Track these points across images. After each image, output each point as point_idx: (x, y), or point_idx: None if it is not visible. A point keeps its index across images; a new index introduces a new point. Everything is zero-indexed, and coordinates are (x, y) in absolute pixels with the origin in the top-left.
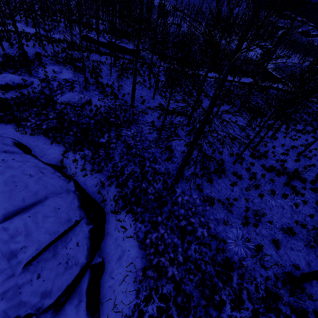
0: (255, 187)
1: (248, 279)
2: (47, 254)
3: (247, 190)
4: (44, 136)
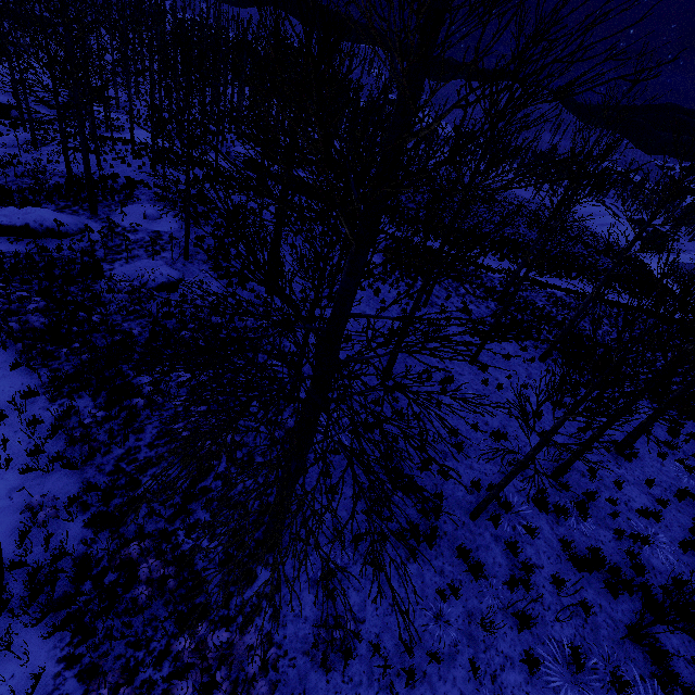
0: (520, 619)
1: None
2: None
3: (487, 626)
4: (3, 347)
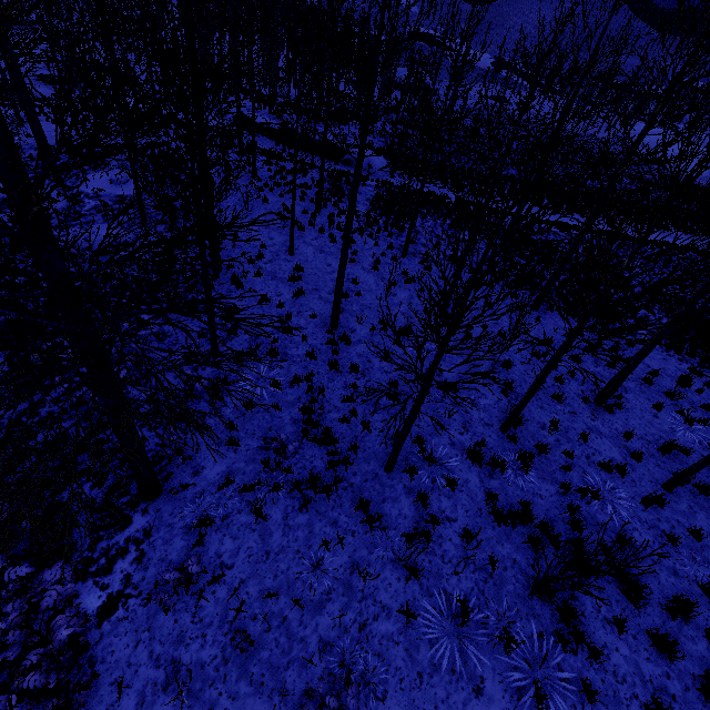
0: (410, 570)
1: None
2: None
3: (365, 576)
4: None
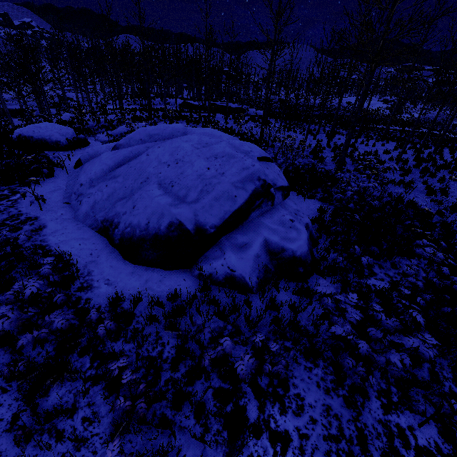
0: (431, 176)
1: (452, 224)
2: (265, 164)
3: (422, 176)
4: None
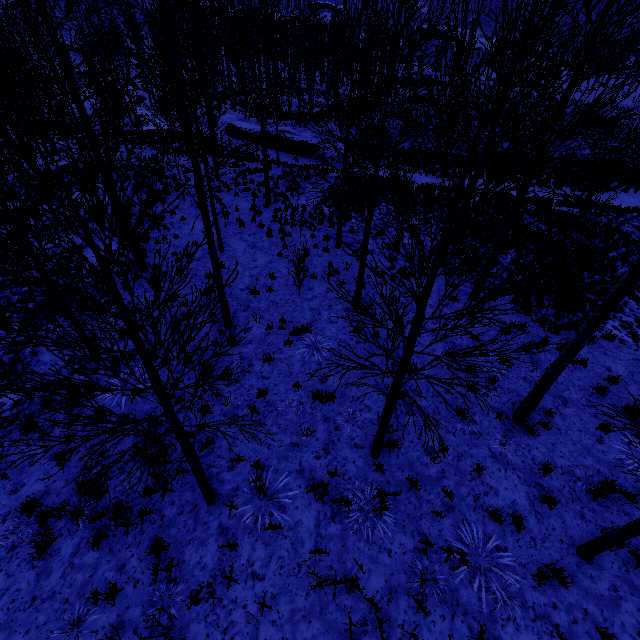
0: None
1: None
2: None
3: None
4: None
